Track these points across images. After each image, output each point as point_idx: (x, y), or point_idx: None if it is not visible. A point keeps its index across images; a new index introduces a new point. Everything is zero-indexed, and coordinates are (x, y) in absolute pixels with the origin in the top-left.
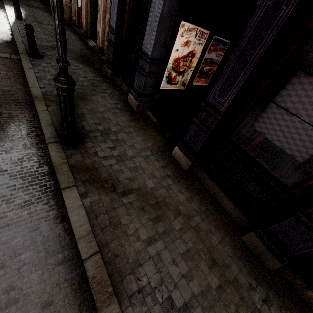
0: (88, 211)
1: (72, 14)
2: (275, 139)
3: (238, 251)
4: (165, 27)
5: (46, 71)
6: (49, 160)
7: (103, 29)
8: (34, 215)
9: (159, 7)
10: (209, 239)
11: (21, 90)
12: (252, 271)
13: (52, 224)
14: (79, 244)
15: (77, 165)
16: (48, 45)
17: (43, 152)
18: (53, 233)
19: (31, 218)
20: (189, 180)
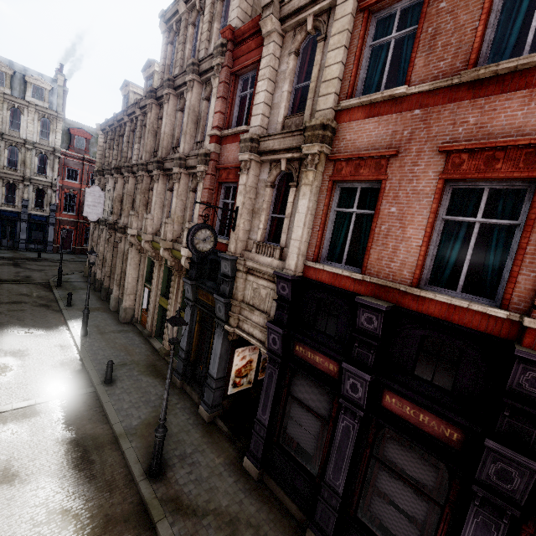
0: None
1: (135, 314)
2: (299, 441)
3: None
4: (224, 358)
5: (122, 399)
6: (140, 498)
7: (171, 335)
8: None
9: (218, 351)
10: None
11: (104, 429)
12: None
13: None
14: None
15: (163, 497)
16: (117, 362)
17: (134, 492)
18: None
19: None
20: (260, 490)
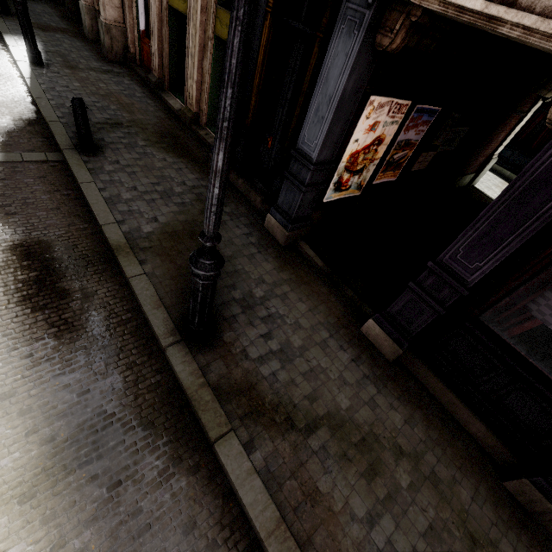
0: (264, 478)
1: (128, 44)
2: None
3: (503, 510)
4: (345, 113)
5: (117, 183)
6: (172, 378)
7: (200, 81)
8: (182, 498)
9: (338, 84)
10: (456, 496)
11: (86, 232)
12: (531, 546)
13: (212, 510)
14: (270, 548)
15: (222, 385)
16: (103, 119)
17: (158, 364)
18: (218, 528)
19: (178, 505)
20: (400, 379)
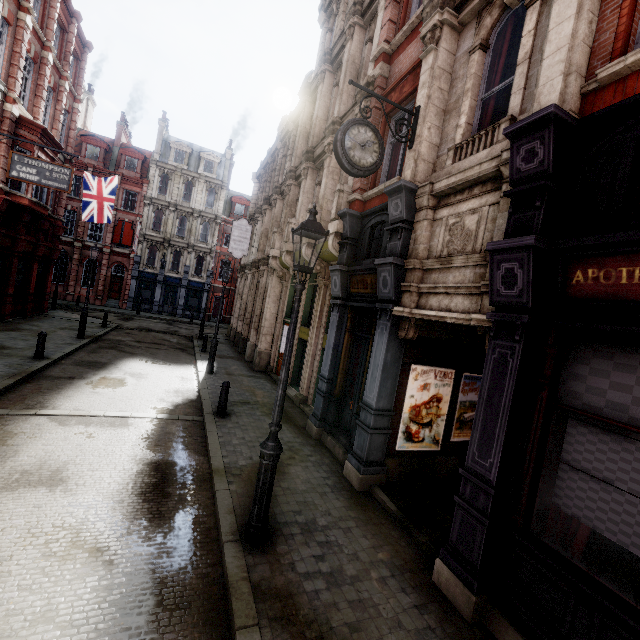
0: None
1: (270, 361)
2: (600, 527)
3: None
4: (391, 374)
5: (232, 434)
6: (220, 574)
7: (310, 375)
8: None
9: (381, 357)
10: None
11: (199, 461)
12: None
13: None
14: None
15: (262, 585)
16: (238, 399)
17: (213, 559)
18: None
19: None
20: None
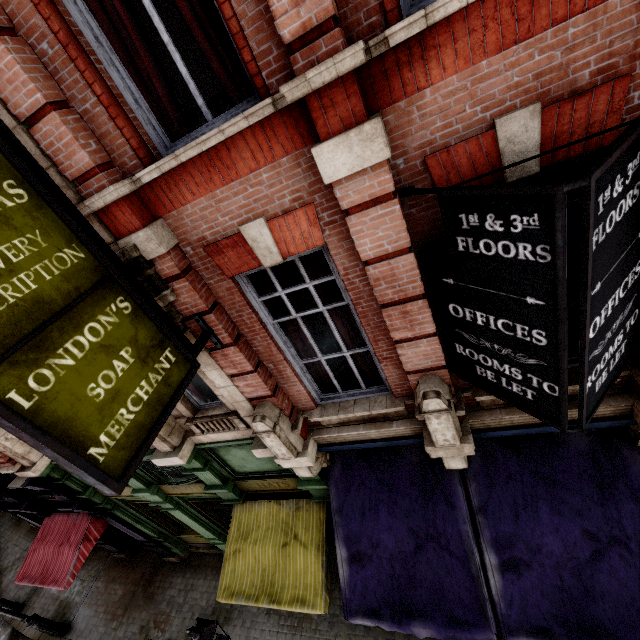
0: None
1: None
2: None
3: None
4: None
5: None
6: None
7: None
8: None
9: None
10: None
11: None
12: None
13: None
14: None
15: None
16: None
17: None
18: None
19: None
20: None
